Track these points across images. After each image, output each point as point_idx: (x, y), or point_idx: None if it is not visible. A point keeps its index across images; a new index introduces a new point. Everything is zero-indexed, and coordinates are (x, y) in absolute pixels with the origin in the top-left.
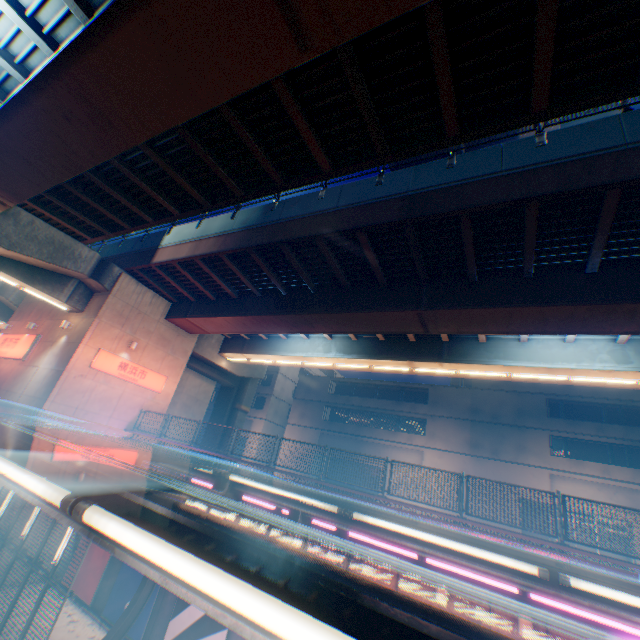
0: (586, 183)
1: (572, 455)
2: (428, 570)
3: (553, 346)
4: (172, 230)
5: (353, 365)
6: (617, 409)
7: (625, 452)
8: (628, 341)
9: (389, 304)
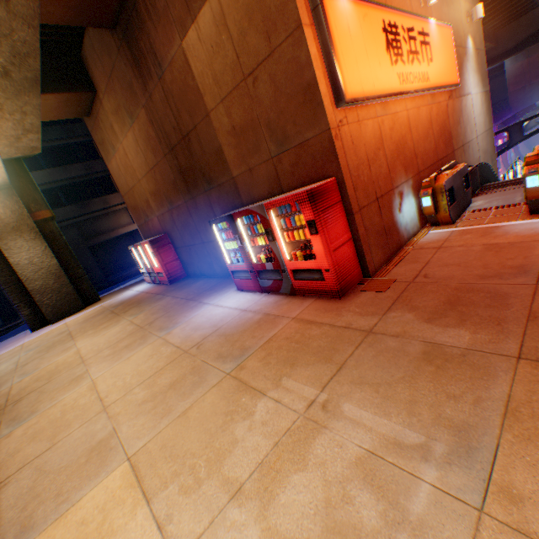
0: None
1: None
2: None
3: None
4: None
5: None
6: None
7: None
8: None
9: None
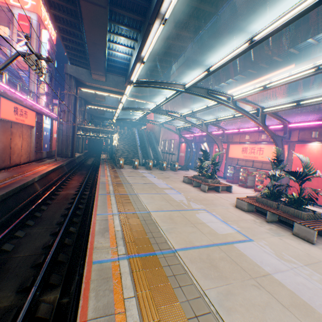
0: None
1: None
2: (246, 135)
3: None
4: (171, 69)
5: (247, 89)
6: None
7: None
8: None
9: (236, 62)
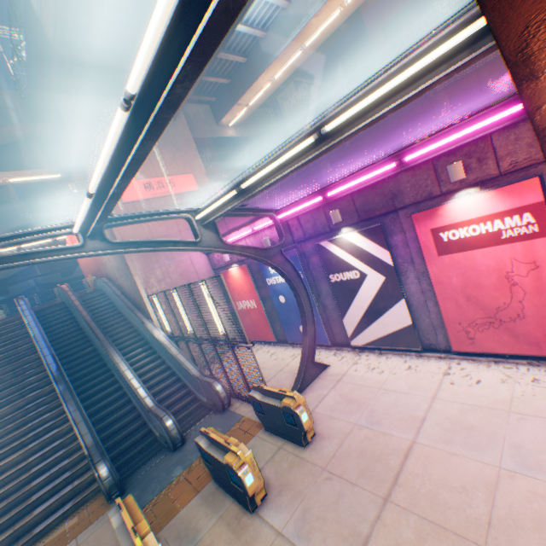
0: None
1: None
2: None
3: None
4: None
5: None
6: None
7: None
8: None
9: None
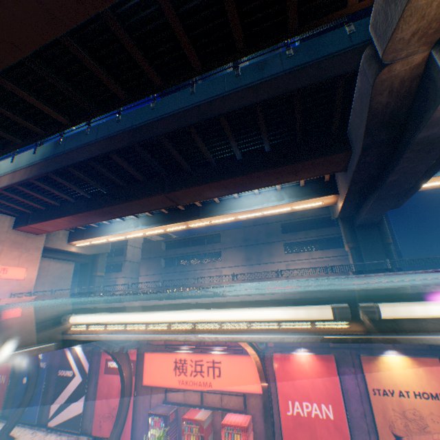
0: (209, 116)
1: (296, 251)
2: None
3: (251, 198)
4: None
5: (155, 231)
6: (313, 221)
7: (318, 243)
8: (283, 188)
9: (149, 193)
